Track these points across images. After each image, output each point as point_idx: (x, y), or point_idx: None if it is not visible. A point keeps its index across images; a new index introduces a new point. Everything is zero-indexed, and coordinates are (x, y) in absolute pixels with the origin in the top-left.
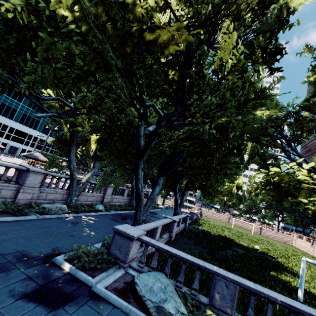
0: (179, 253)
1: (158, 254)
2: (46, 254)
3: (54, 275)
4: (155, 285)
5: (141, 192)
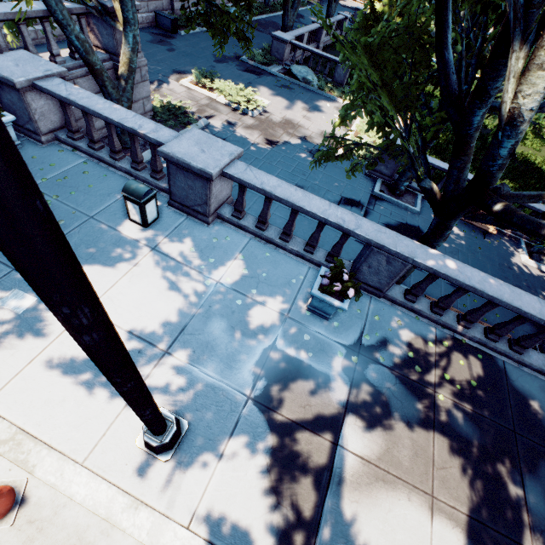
0: (318, 52)
1: (304, 63)
2: (234, 57)
3: (247, 66)
4: (302, 71)
5: None
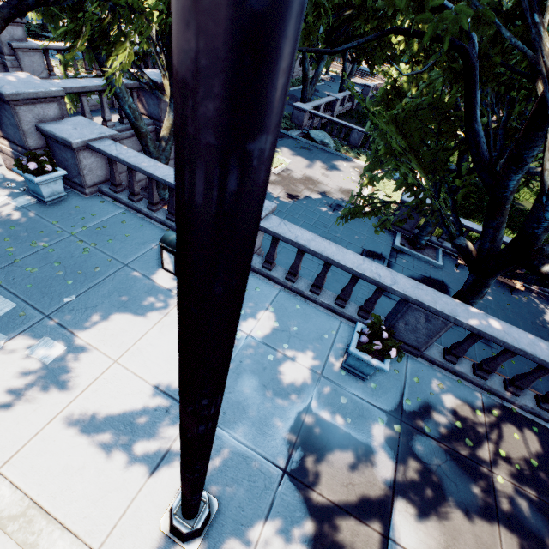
0: (335, 119)
1: (320, 128)
2: None
3: None
4: (320, 135)
5: (307, 72)
